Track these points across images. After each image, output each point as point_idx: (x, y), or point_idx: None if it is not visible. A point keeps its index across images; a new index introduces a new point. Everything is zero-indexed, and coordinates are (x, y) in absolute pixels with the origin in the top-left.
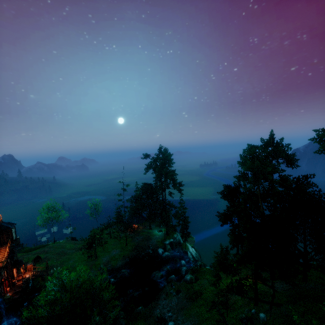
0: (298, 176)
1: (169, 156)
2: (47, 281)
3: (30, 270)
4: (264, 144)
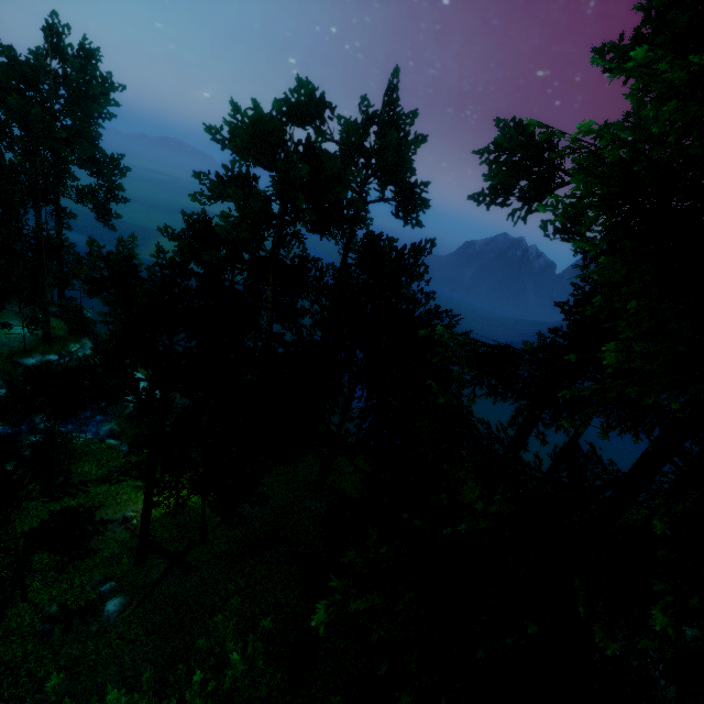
0: (404, 244)
1: (99, 85)
2: None
3: None
4: (365, 123)
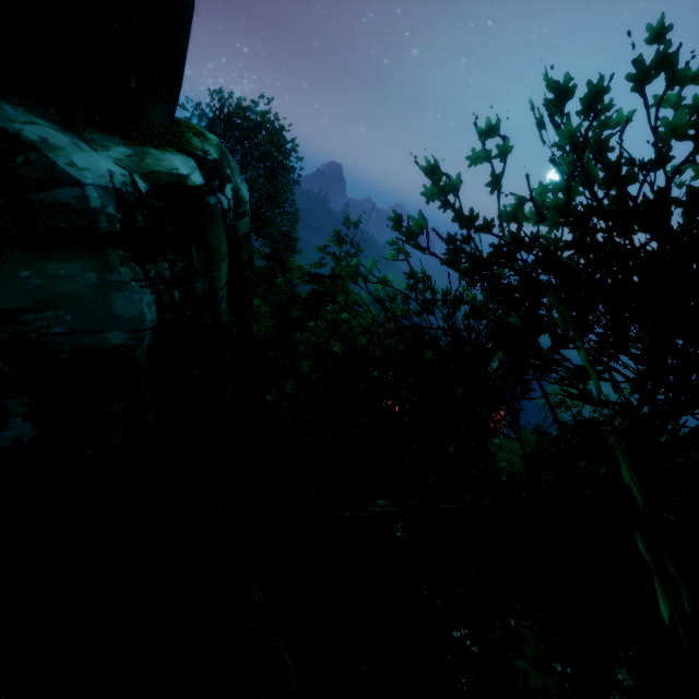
0: None
1: None
2: None
3: None
4: None
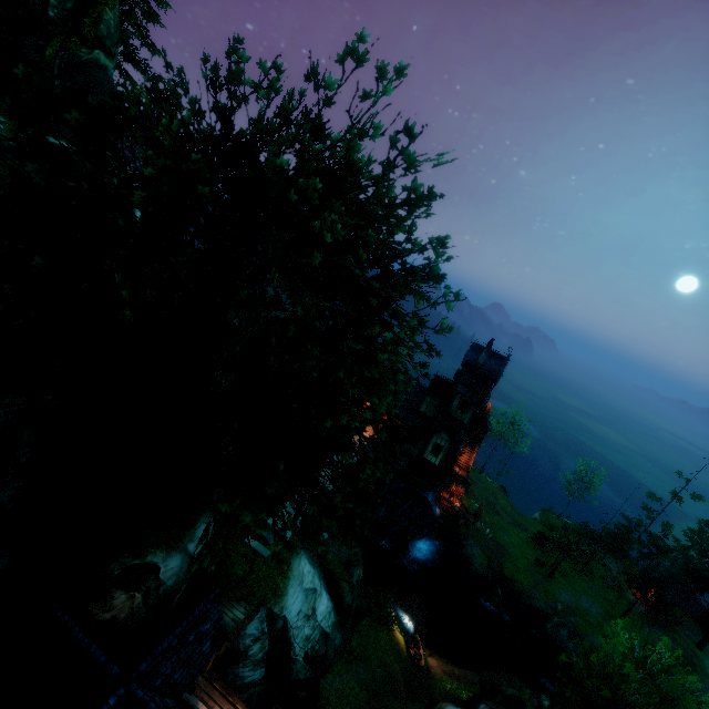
0: None
1: None
2: (470, 534)
3: (456, 494)
4: None
